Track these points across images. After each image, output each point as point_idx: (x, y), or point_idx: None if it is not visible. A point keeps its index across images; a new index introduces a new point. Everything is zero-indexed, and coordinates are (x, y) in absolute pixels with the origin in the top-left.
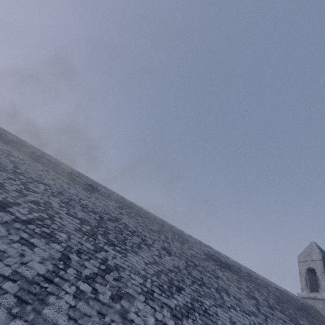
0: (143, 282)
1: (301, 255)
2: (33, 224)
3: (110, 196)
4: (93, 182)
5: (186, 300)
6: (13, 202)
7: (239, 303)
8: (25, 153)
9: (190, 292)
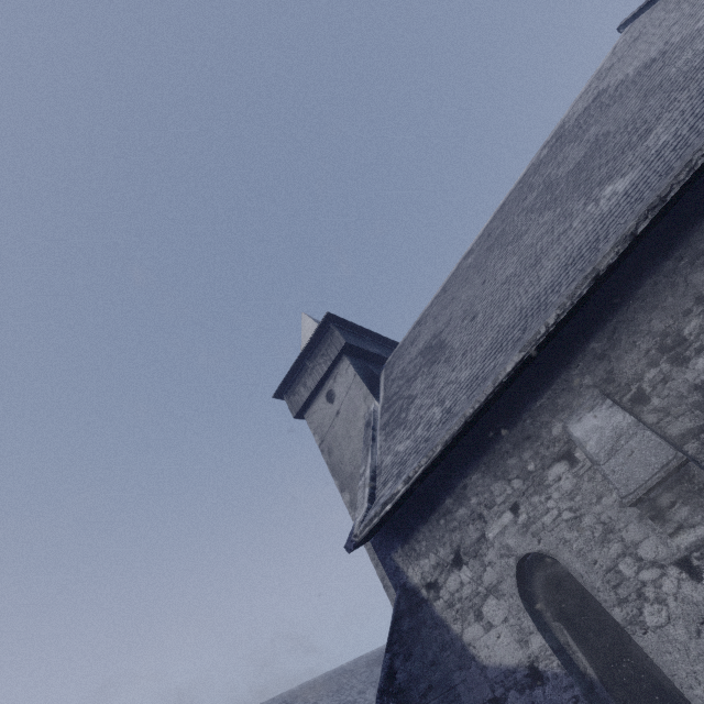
0: None
1: None
2: None
3: (286, 701)
4: None
5: None
6: None
7: None
8: None
9: None
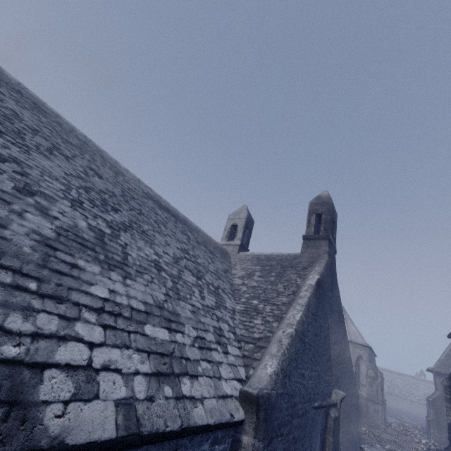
0: (66, 190)
1: (232, 214)
2: None
3: None
4: None
5: (123, 220)
6: None
7: (175, 235)
8: None
9: (128, 215)
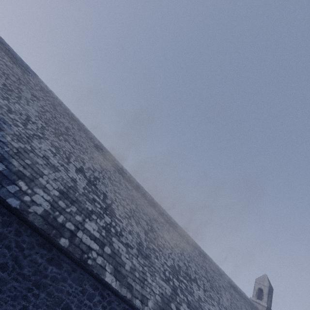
0: None
1: (258, 279)
2: (206, 291)
3: (193, 243)
4: (184, 232)
5: None
6: (195, 277)
7: None
8: (158, 212)
9: None
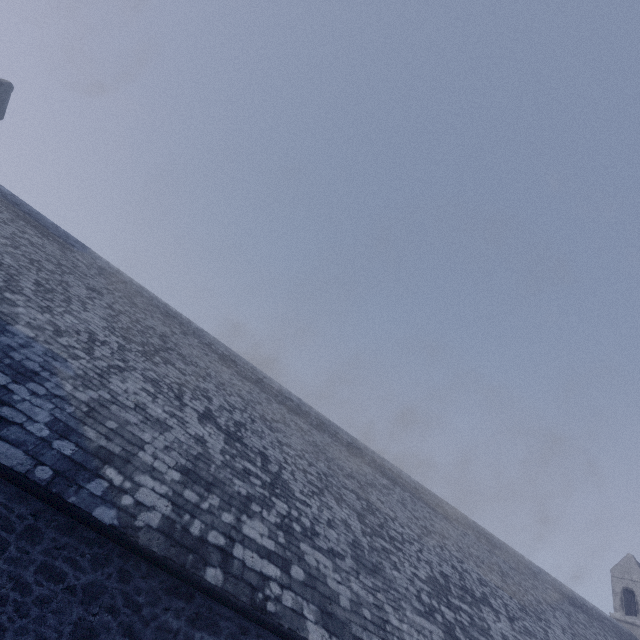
0: None
1: (616, 569)
2: (513, 619)
3: (458, 518)
4: (436, 498)
5: None
6: (482, 592)
7: None
8: (372, 465)
9: None
